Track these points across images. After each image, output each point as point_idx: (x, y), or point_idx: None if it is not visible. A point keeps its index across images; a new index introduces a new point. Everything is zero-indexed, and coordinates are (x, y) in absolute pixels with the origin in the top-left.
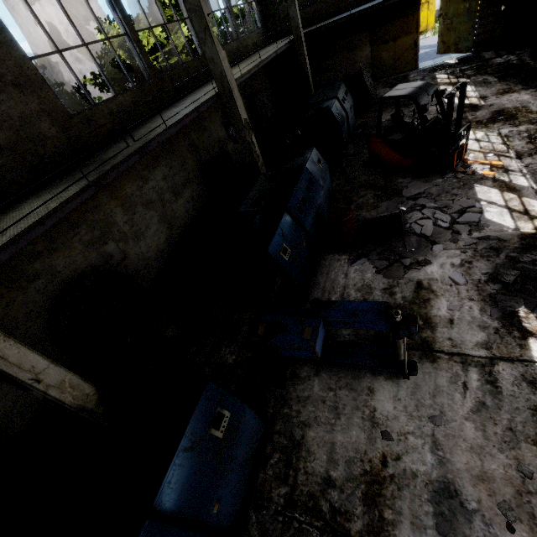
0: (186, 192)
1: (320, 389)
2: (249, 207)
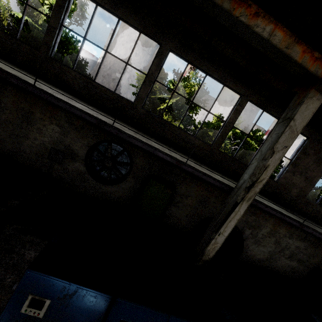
0: (294, 263)
1: None
2: None
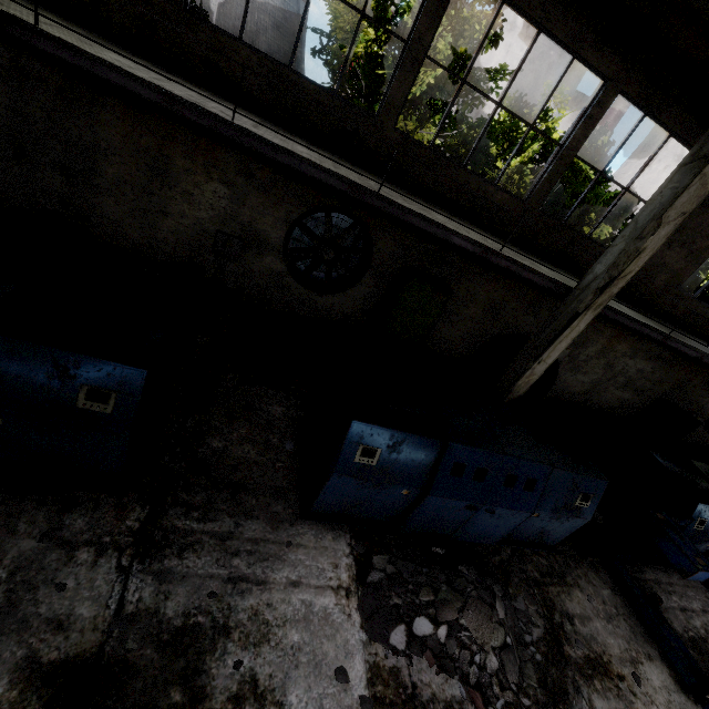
0: (628, 394)
1: (608, 597)
2: (703, 470)
